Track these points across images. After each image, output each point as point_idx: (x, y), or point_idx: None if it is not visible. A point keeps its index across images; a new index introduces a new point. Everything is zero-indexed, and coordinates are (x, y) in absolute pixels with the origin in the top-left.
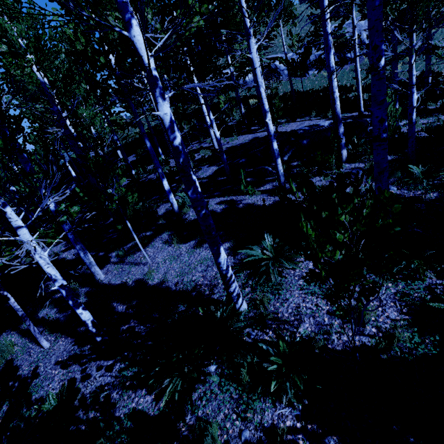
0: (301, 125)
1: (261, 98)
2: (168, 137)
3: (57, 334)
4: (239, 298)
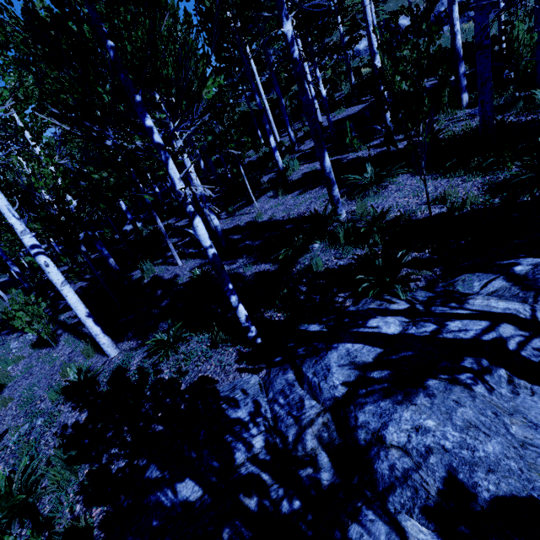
0: None
1: (370, 38)
2: (289, 51)
3: (187, 259)
4: (340, 203)
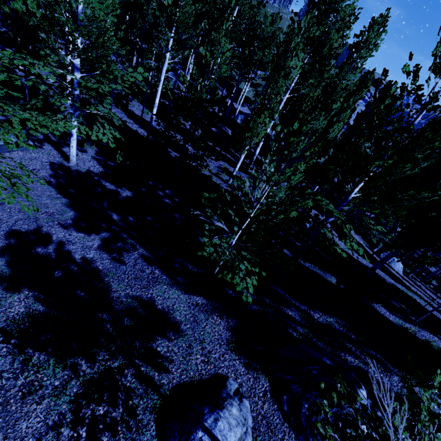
0: None
1: None
2: None
3: None
4: None
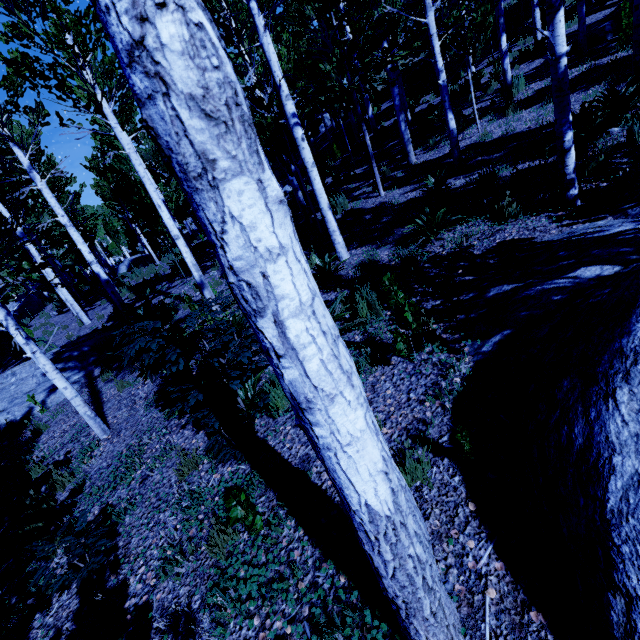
0: None
1: None
2: None
3: (388, 190)
4: None
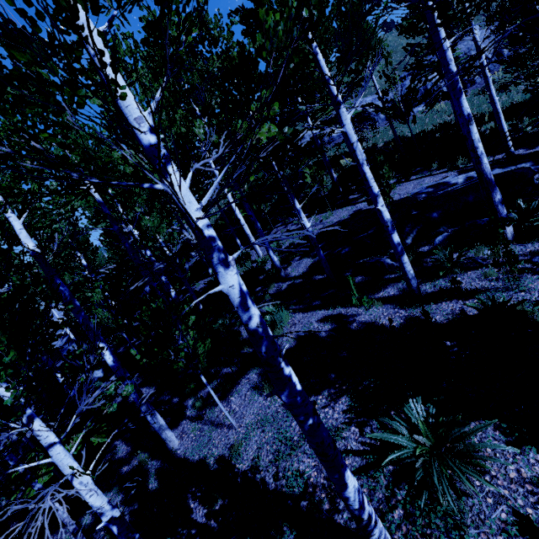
0: (419, 184)
1: (365, 179)
2: (240, 318)
3: None
4: None
